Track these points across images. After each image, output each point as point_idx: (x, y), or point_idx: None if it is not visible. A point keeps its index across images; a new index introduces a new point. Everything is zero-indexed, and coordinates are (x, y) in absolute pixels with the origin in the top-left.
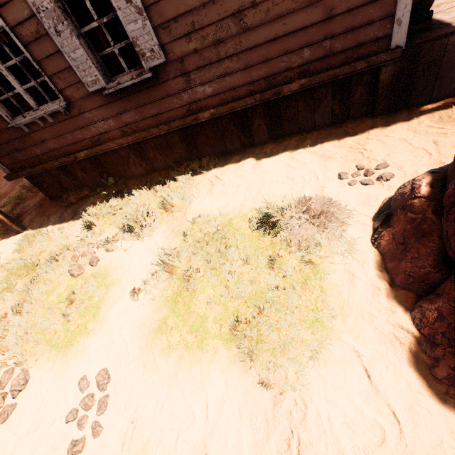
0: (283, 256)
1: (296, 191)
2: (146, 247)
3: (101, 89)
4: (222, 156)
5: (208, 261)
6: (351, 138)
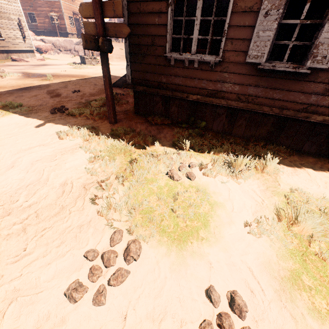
0: None
1: None
2: (242, 189)
3: (254, 63)
4: (295, 151)
5: None
6: None
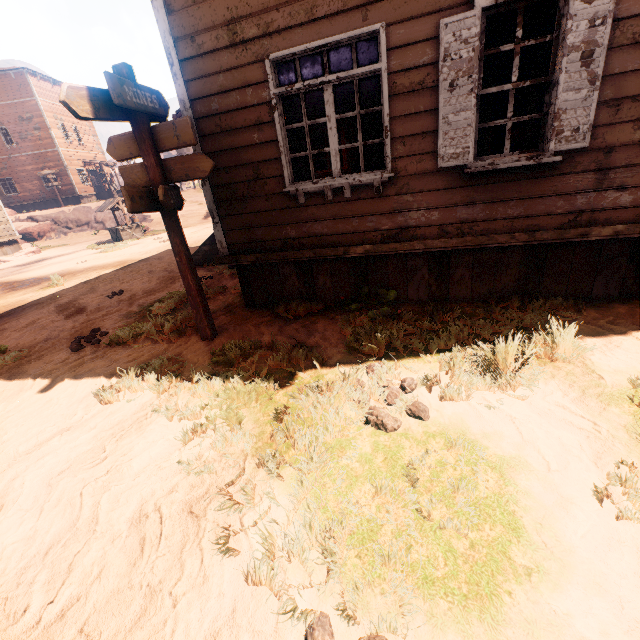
0: None
1: None
2: (535, 409)
3: (455, 167)
4: (581, 300)
5: None
6: None
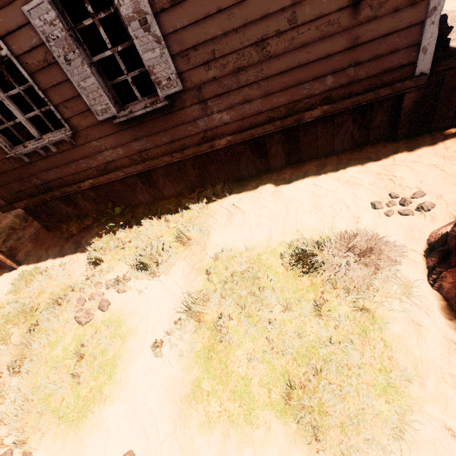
0: (328, 300)
1: (328, 222)
2: (164, 287)
3: (111, 117)
4: (236, 182)
5: (242, 307)
6: (376, 164)
